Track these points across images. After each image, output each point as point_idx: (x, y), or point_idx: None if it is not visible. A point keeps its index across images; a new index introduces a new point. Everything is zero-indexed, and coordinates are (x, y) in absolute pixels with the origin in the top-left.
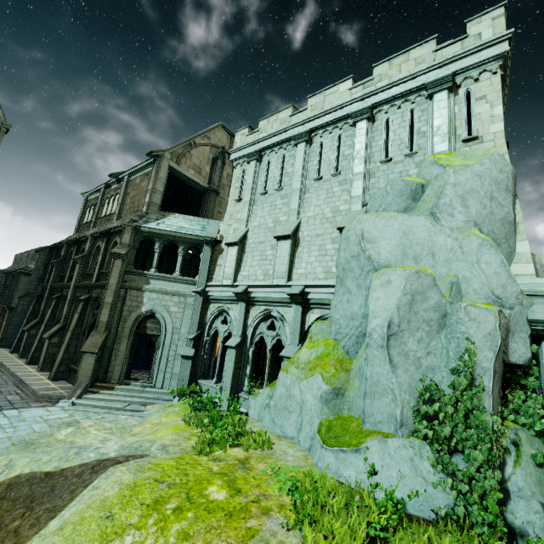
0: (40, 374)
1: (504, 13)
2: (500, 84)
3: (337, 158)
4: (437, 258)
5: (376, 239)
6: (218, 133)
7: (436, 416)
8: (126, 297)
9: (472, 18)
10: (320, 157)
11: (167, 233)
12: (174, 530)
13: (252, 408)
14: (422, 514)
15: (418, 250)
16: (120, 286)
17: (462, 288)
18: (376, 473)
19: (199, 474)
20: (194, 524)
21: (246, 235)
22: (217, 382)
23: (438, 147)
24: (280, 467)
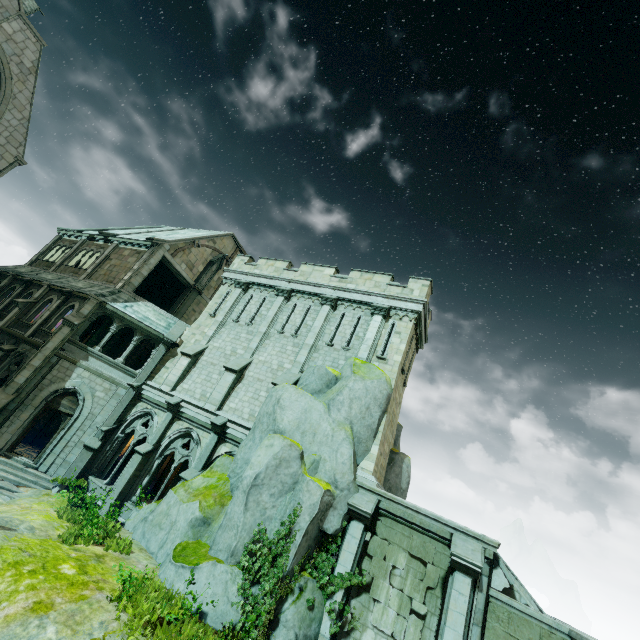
0: None
1: (429, 285)
2: (410, 330)
3: (302, 323)
4: (316, 438)
5: (286, 407)
6: (226, 241)
7: (257, 553)
8: (55, 366)
9: (413, 277)
10: (291, 315)
11: (130, 319)
12: (26, 583)
13: (132, 519)
14: (215, 625)
15: (308, 427)
16: (55, 352)
17: (320, 466)
18: (195, 583)
19: (58, 555)
20: (42, 582)
21: (203, 350)
22: (109, 483)
23: (361, 353)
24: (128, 567)
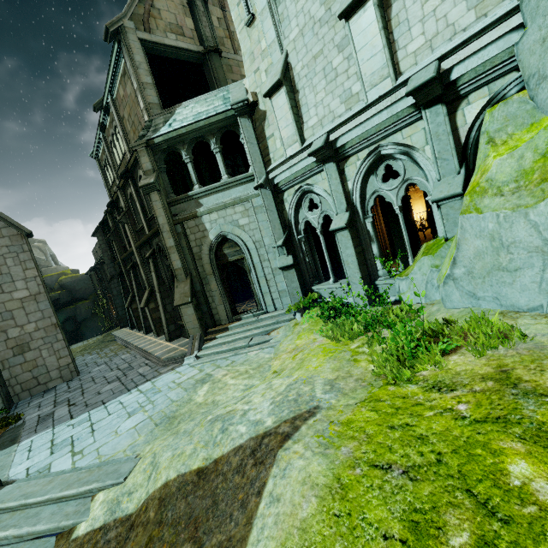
0: (158, 339)
1: None
2: None
3: None
4: None
5: None
6: None
7: None
8: (186, 233)
9: None
10: None
11: (185, 130)
12: None
13: (408, 292)
14: None
15: None
16: (172, 222)
17: None
18: None
19: (444, 432)
20: None
21: (286, 64)
22: (335, 280)
23: None
24: None
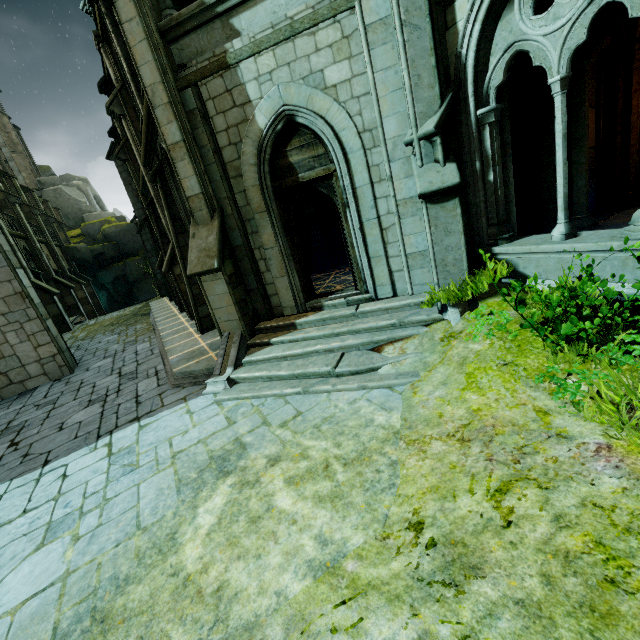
0: (190, 325)
1: None
2: None
3: None
4: None
5: None
6: None
7: None
8: (206, 111)
9: None
10: None
11: None
12: None
13: None
14: None
15: None
16: (173, 82)
17: None
18: None
19: None
20: None
21: None
22: (572, 232)
23: None
24: None
